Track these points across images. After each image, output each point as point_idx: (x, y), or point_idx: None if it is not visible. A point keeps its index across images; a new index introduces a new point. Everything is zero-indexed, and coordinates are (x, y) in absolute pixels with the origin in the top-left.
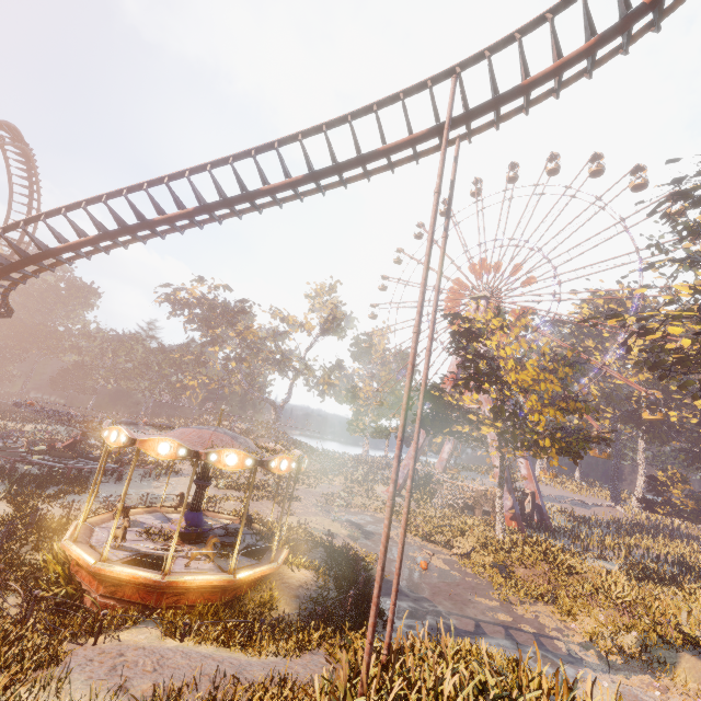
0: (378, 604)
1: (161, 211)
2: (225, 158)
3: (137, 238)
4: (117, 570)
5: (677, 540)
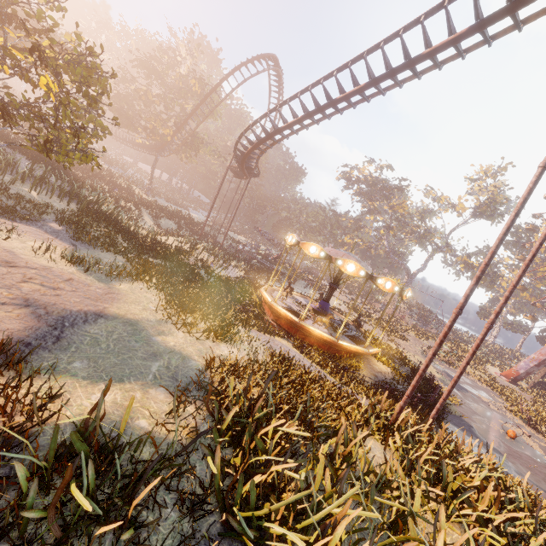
0: (421, 375)
1: (342, 91)
2: (396, 32)
3: (325, 115)
4: (279, 308)
5: None
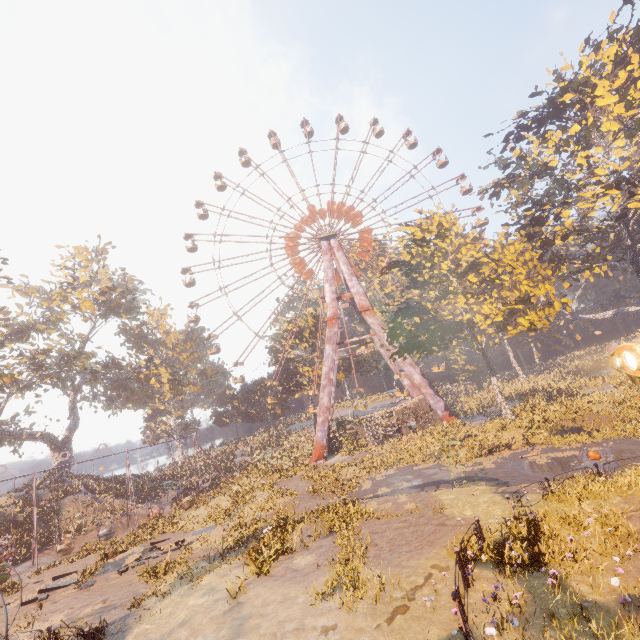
0: None
1: None
2: None
3: None
4: None
5: (470, 394)
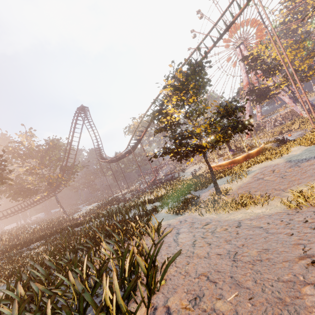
0: (314, 112)
1: None
2: (189, 57)
3: None
4: (237, 157)
5: None
